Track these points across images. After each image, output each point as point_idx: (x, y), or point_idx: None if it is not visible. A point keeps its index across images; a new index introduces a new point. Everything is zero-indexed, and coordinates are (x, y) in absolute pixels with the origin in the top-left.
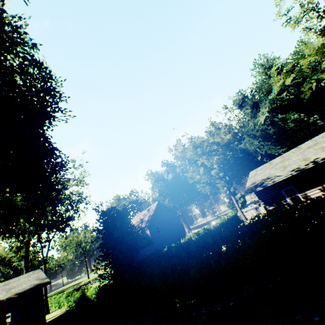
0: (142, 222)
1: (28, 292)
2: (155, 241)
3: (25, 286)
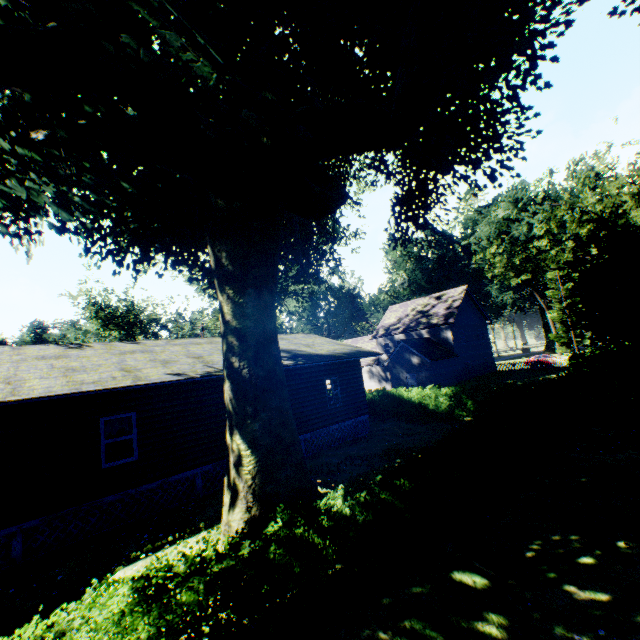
0: (430, 317)
1: (360, 356)
2: (458, 355)
3: (333, 348)
